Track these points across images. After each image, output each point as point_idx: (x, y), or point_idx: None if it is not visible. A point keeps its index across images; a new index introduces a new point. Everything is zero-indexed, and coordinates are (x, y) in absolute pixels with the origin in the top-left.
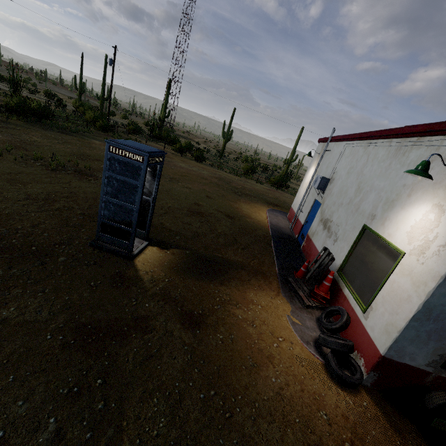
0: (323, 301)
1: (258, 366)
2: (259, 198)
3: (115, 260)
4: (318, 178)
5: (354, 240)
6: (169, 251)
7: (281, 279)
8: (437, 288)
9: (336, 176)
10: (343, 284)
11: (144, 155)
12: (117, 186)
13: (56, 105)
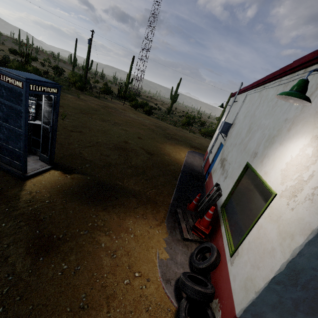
0: (202, 235)
1: (89, 308)
2: (185, 142)
3: (6, 179)
4: (222, 123)
5: (237, 177)
6: (70, 176)
7: (171, 210)
8: (306, 245)
9: (236, 121)
10: (222, 221)
11: (23, 81)
12: (6, 111)
13: (54, 73)
